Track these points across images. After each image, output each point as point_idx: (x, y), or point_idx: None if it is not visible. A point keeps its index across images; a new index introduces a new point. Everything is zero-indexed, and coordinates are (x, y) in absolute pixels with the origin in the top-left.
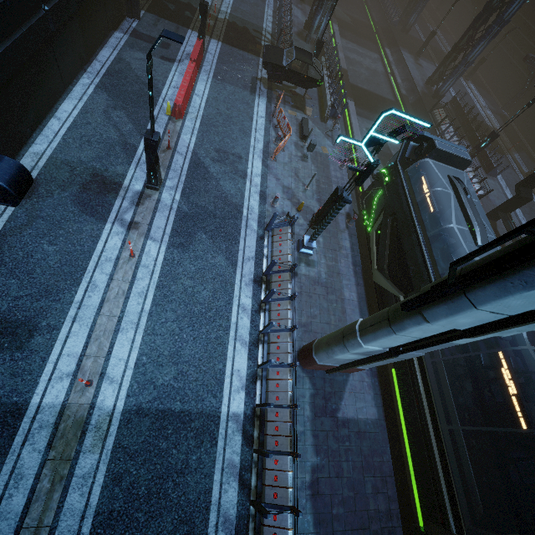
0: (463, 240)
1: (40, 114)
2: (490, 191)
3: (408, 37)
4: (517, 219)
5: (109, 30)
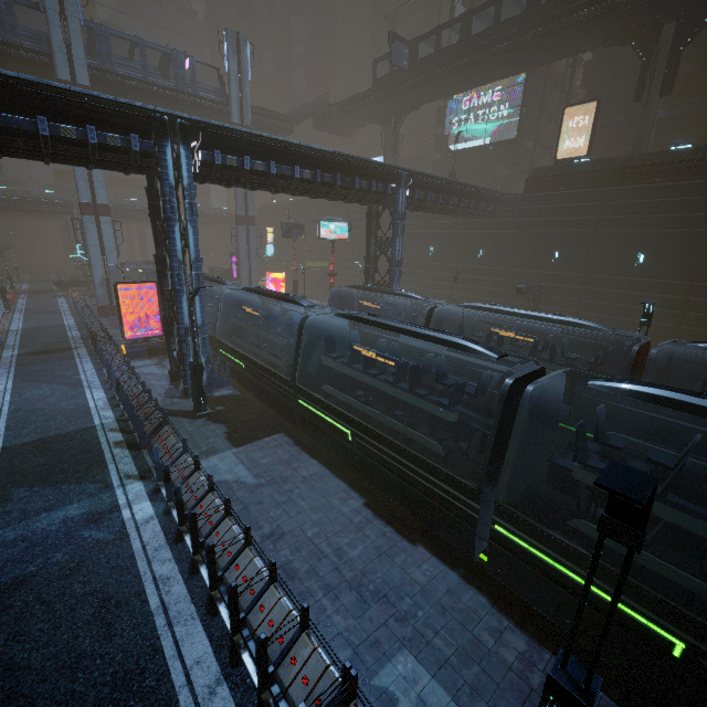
0: None
1: None
2: None
3: None
4: None
5: None
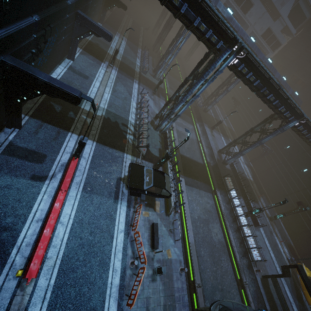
0: None
1: None
2: (265, 260)
3: (206, 114)
4: (274, 267)
5: None
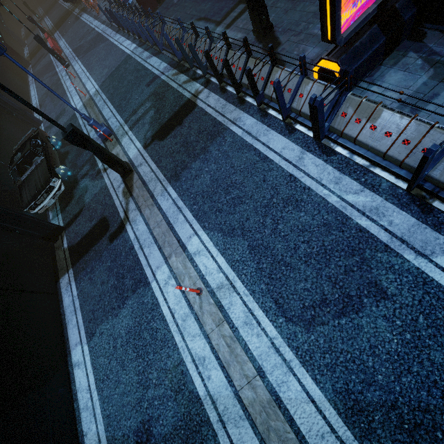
0: None
1: (26, 98)
2: None
3: None
4: None
5: (25, 75)
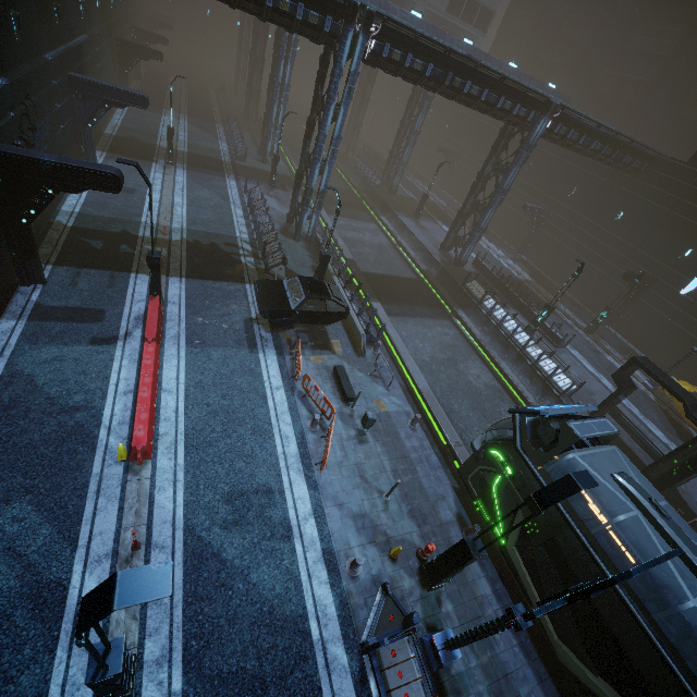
0: (686, 583)
1: None
2: (583, 383)
3: (397, 197)
4: None
5: None
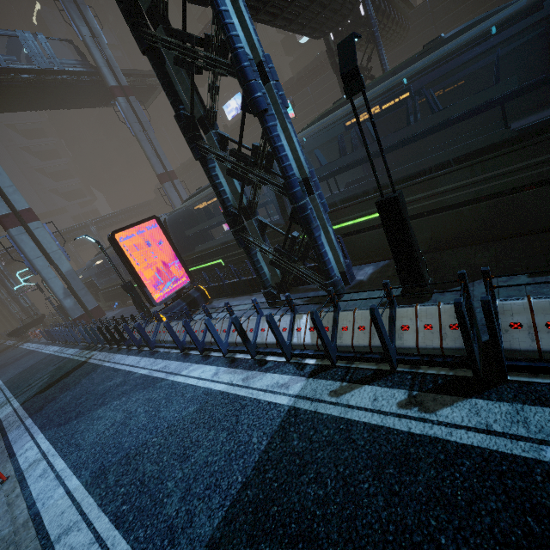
0: None
1: None
2: None
3: None
4: None
5: None
